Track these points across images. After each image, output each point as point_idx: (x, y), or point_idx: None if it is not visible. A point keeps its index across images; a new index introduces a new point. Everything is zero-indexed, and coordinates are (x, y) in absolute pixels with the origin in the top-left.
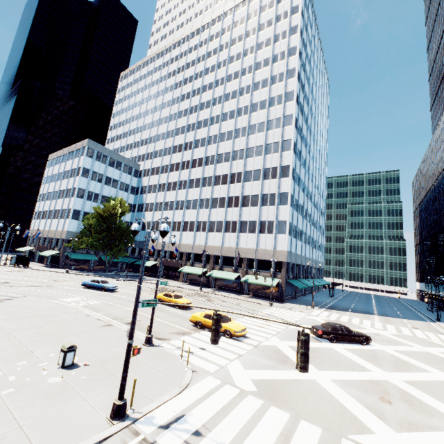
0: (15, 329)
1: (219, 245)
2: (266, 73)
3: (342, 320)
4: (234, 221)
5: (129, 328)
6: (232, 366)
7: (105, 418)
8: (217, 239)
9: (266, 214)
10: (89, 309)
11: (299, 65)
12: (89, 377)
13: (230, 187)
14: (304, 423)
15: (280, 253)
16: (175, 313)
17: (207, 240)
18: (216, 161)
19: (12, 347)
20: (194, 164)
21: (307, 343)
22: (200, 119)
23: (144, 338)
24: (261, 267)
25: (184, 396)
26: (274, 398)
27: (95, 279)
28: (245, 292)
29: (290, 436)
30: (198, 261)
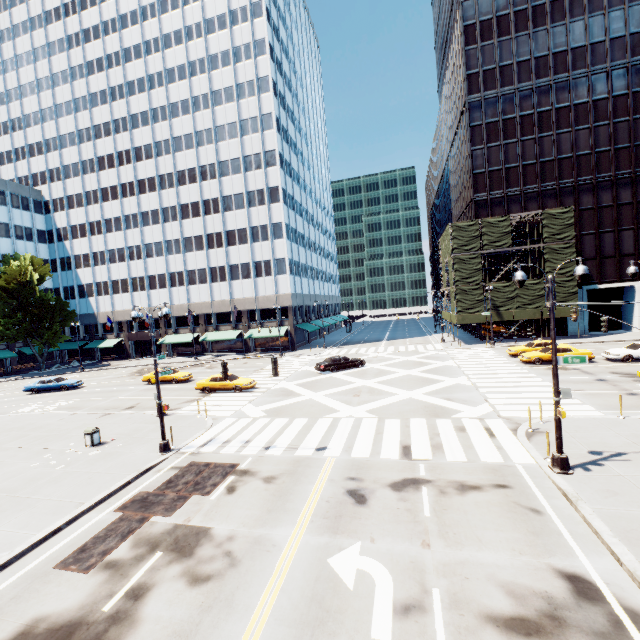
0: (1, 444)
1: (208, 301)
2: (225, 41)
3: (350, 353)
4: (222, 267)
5: (156, 393)
6: (246, 408)
7: (156, 455)
8: (203, 293)
9: (260, 252)
10: (66, 410)
11: (270, 34)
12: (124, 444)
13: (206, 221)
14: (298, 419)
15: (284, 297)
16: (175, 388)
17: (189, 296)
18: (176, 182)
19: (20, 452)
20: (142, 187)
21: (276, 362)
22: (134, 112)
23: (155, 413)
24: (266, 317)
25: (211, 432)
26: (279, 415)
27: (44, 379)
28: (252, 350)
29: (288, 426)
30: (184, 325)
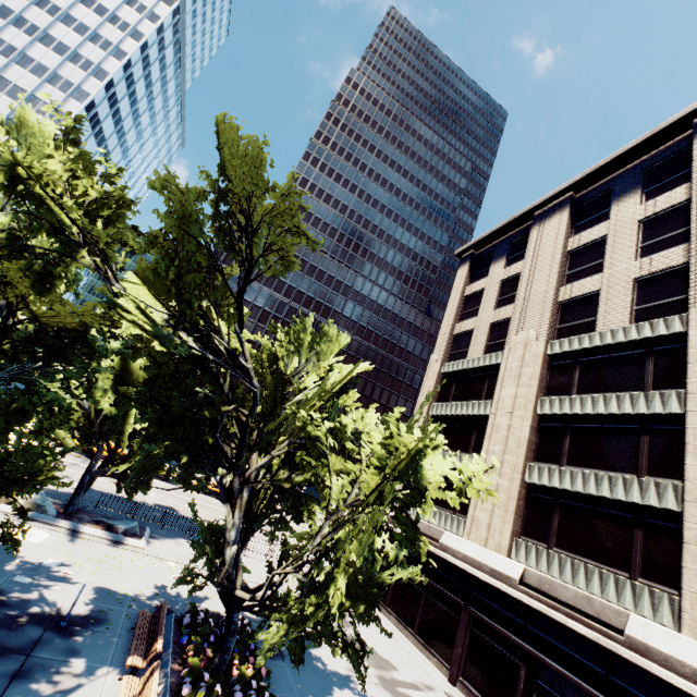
0: None
1: None
2: (52, 61)
3: None
4: None
5: None
6: None
7: None
8: None
9: None
10: None
11: (101, 96)
12: None
13: None
14: None
15: None
16: None
17: None
18: None
19: None
20: None
21: None
22: None
23: None
24: None
25: None
26: None
27: None
28: None
29: None
30: None
